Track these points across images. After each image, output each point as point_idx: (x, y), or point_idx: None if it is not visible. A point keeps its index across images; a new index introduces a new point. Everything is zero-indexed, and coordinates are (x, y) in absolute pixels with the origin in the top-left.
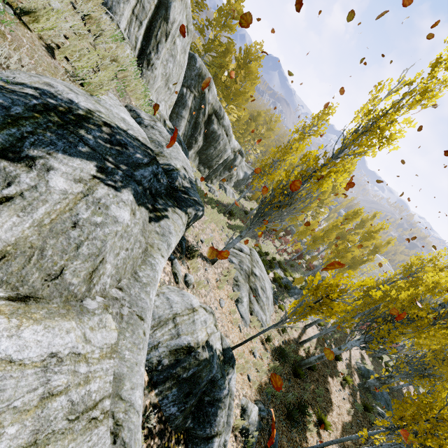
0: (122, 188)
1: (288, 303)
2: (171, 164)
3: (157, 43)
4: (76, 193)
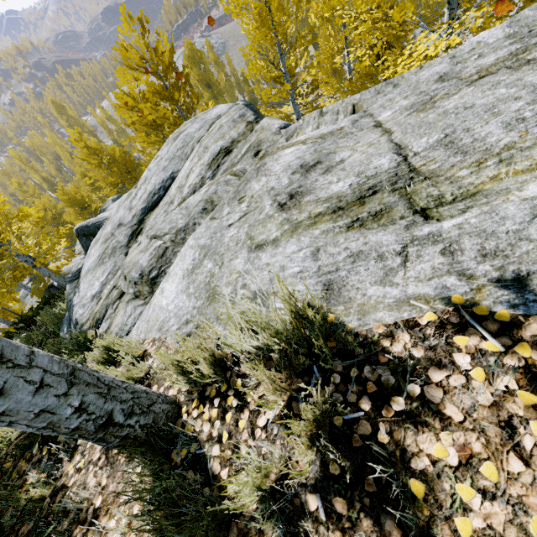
0: None
1: None
2: None
3: None
4: None
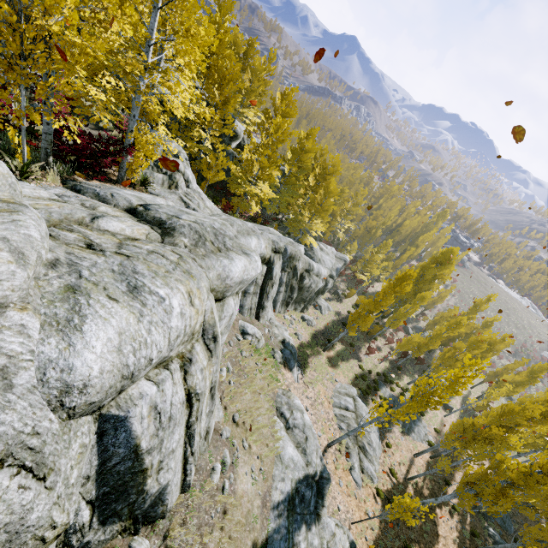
0: (311, 525)
1: (396, 430)
2: (314, 468)
3: (267, 294)
4: (306, 545)
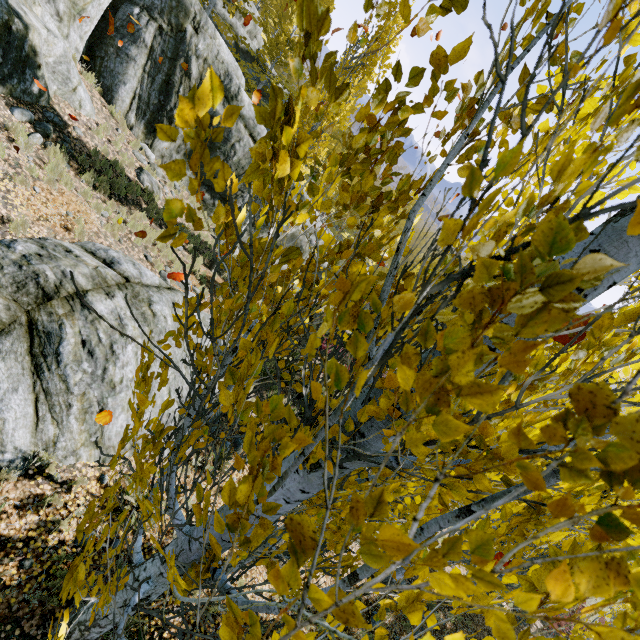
0: None
1: None
2: None
3: None
4: None
